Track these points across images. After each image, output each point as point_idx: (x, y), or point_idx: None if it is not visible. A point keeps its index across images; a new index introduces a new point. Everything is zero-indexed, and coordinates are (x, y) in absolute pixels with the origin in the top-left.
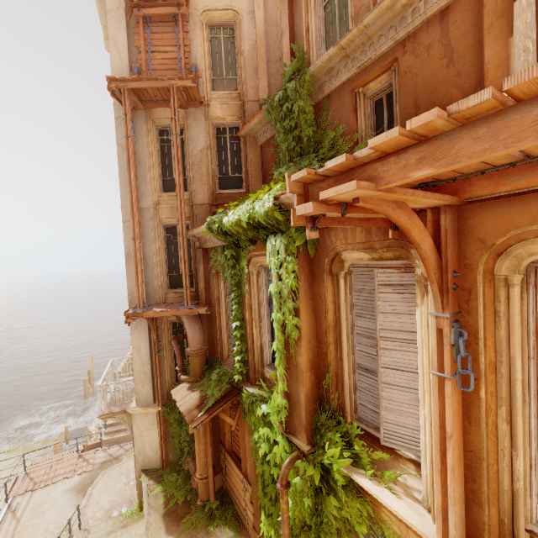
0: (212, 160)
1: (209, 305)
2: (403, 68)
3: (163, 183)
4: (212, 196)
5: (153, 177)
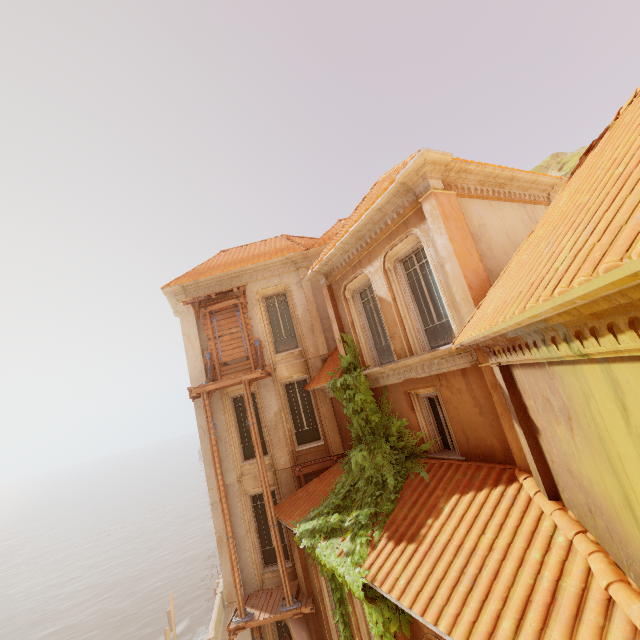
0: (286, 419)
1: (312, 598)
2: (444, 397)
3: (243, 450)
4: (292, 456)
5: (234, 449)
